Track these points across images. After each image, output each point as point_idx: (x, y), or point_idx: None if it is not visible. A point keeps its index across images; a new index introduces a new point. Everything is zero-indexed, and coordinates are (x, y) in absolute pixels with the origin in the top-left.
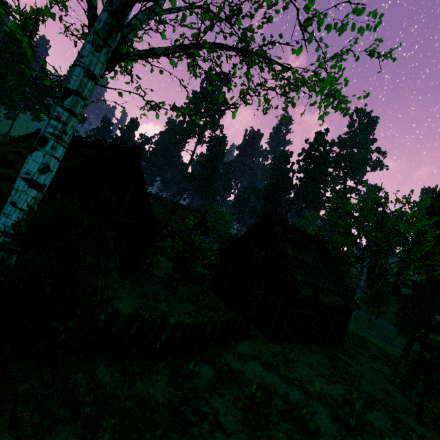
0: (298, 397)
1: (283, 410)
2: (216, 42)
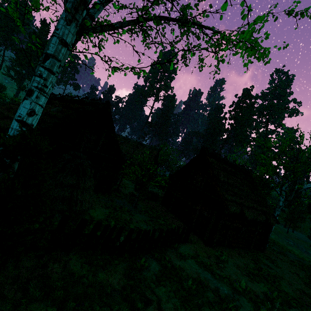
0: (227, 292)
1: (214, 301)
2: (160, 16)
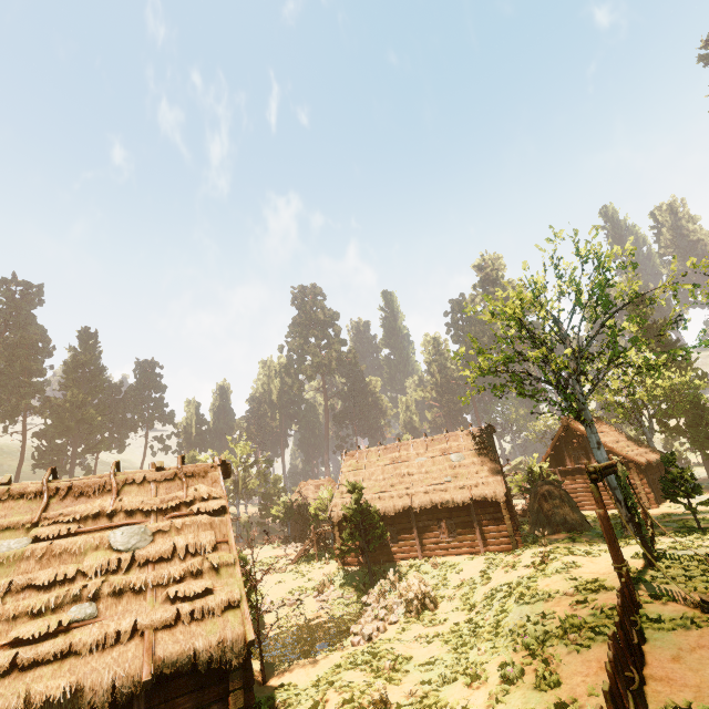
0: None
1: None
2: None
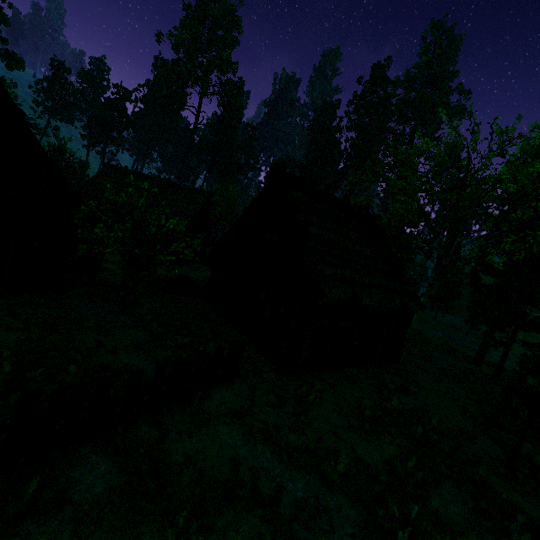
0: (302, 494)
1: None
2: None
